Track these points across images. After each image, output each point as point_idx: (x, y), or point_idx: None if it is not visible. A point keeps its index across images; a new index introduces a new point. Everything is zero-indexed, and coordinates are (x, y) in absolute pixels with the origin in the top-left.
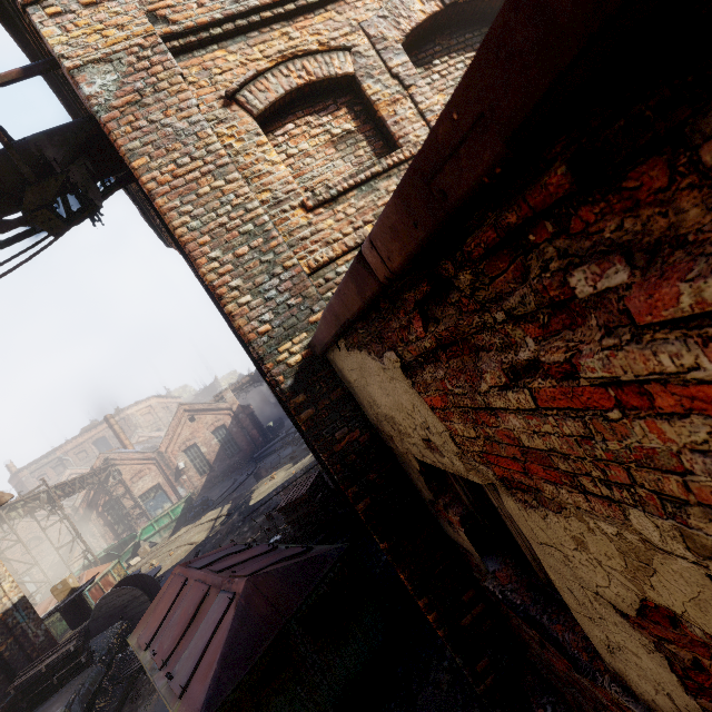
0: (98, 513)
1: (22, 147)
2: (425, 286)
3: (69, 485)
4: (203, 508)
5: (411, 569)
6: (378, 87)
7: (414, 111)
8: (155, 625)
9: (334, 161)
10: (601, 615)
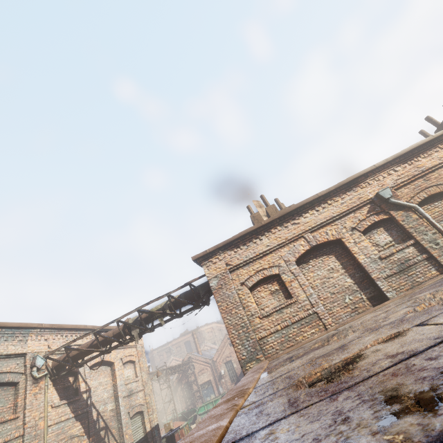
0: (181, 388)
1: (195, 290)
2: None
3: (173, 368)
4: None
5: None
6: (286, 276)
7: (298, 284)
8: None
9: (271, 299)
10: None
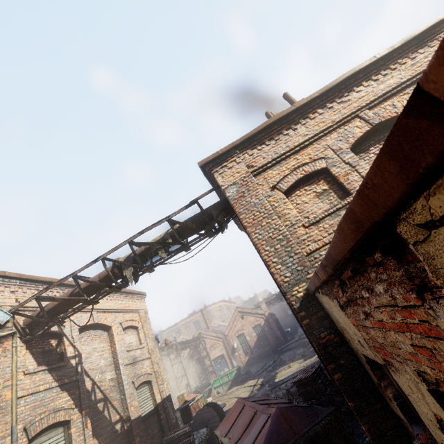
0: (193, 364)
1: (206, 211)
2: (339, 281)
3: (184, 343)
4: (246, 377)
5: (369, 425)
6: (338, 169)
7: (358, 176)
8: (229, 425)
9: (318, 204)
10: (441, 437)
